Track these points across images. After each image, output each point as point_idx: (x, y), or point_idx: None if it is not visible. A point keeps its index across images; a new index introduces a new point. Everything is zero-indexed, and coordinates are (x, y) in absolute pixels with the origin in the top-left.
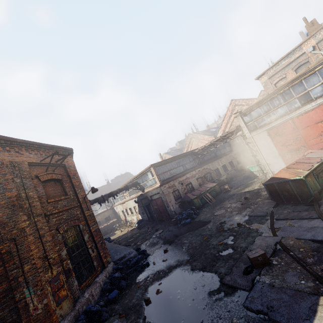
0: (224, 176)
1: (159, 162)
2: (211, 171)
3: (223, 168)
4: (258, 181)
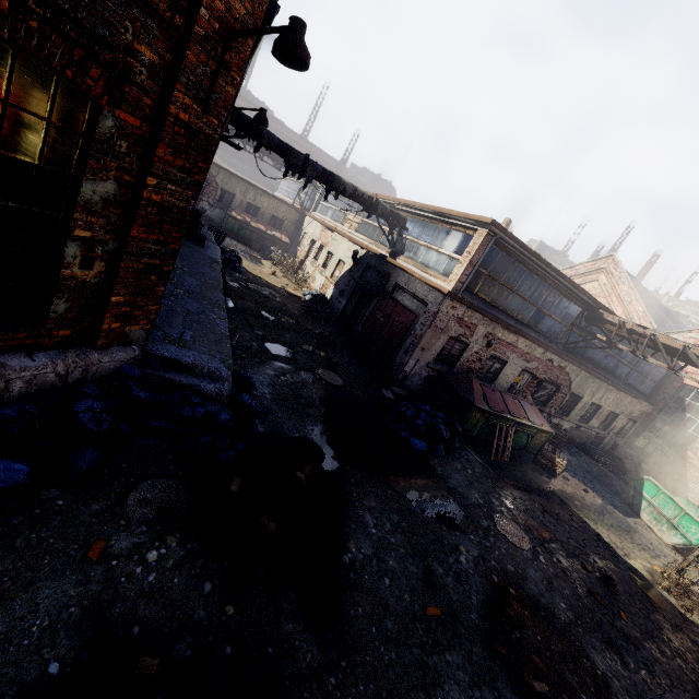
0: (567, 425)
1: (514, 239)
2: (566, 389)
3: (586, 408)
4: (641, 540)
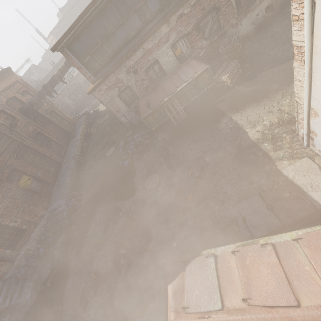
0: (264, 4)
1: (67, 34)
2: (222, 0)
3: None
4: None
